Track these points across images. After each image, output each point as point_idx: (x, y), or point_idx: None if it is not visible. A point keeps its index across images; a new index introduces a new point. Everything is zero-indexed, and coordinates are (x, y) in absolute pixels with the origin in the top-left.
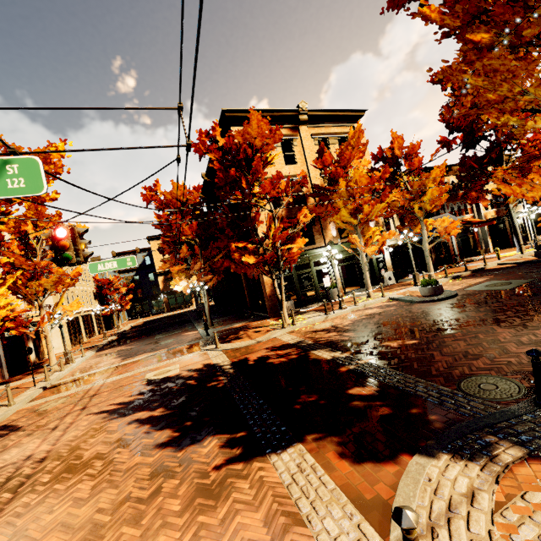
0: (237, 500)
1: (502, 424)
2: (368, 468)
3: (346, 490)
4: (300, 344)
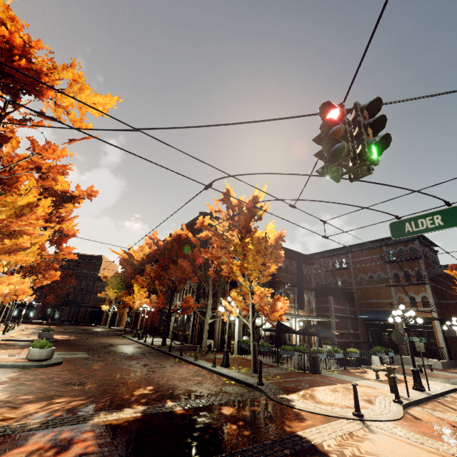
0: (360, 452)
1: (271, 392)
2: (307, 417)
3: (325, 422)
4: (26, 428)
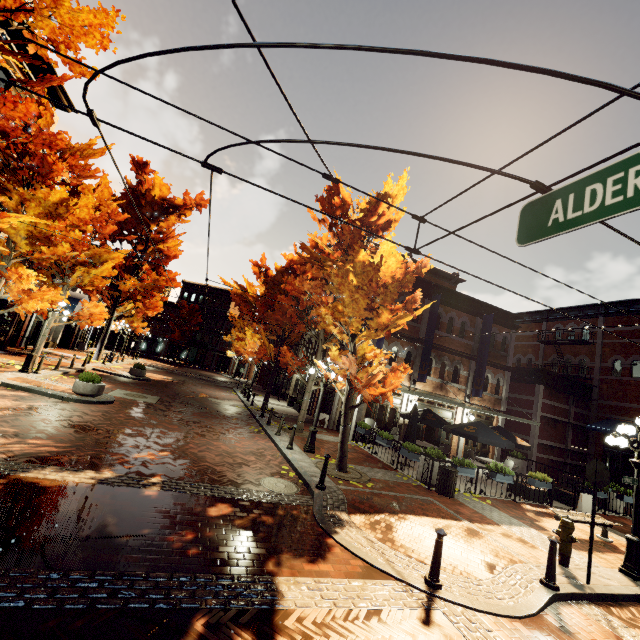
0: None
1: (325, 503)
2: (333, 558)
3: (352, 576)
4: None
